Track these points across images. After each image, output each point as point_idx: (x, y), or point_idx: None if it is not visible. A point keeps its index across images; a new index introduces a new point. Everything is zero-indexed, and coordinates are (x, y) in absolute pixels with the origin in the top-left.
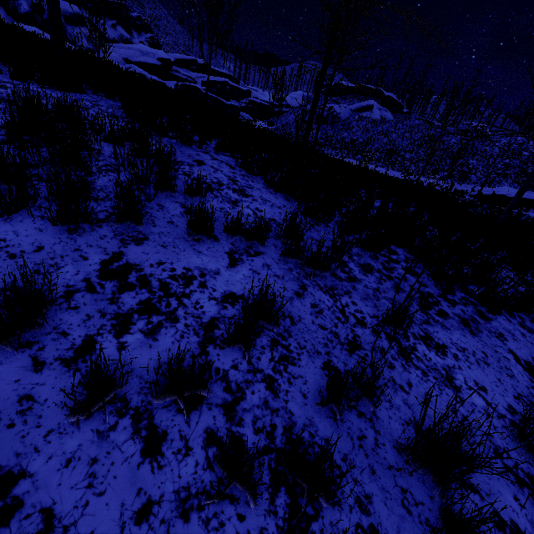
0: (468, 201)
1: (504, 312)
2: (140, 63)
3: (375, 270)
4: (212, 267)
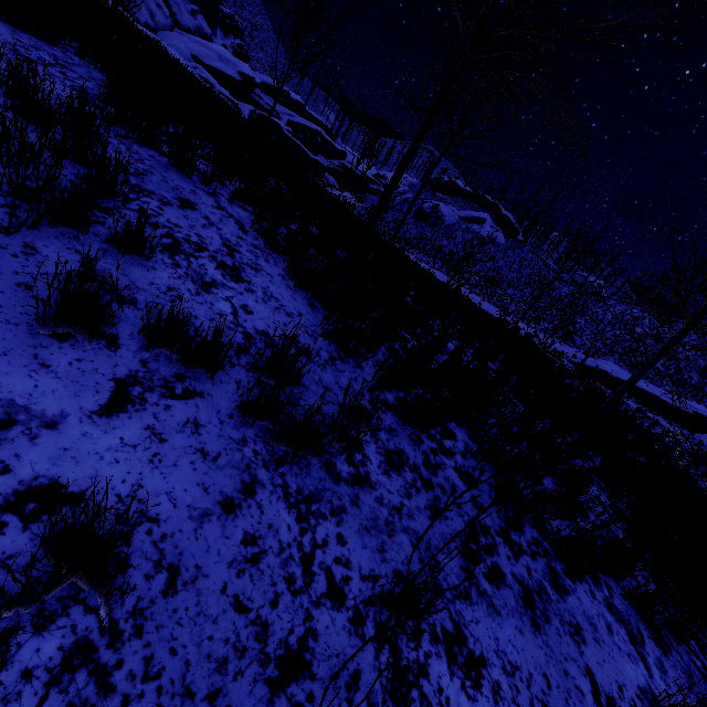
0: (566, 368)
1: (588, 575)
2: (213, 69)
3: (408, 466)
4: (49, 407)
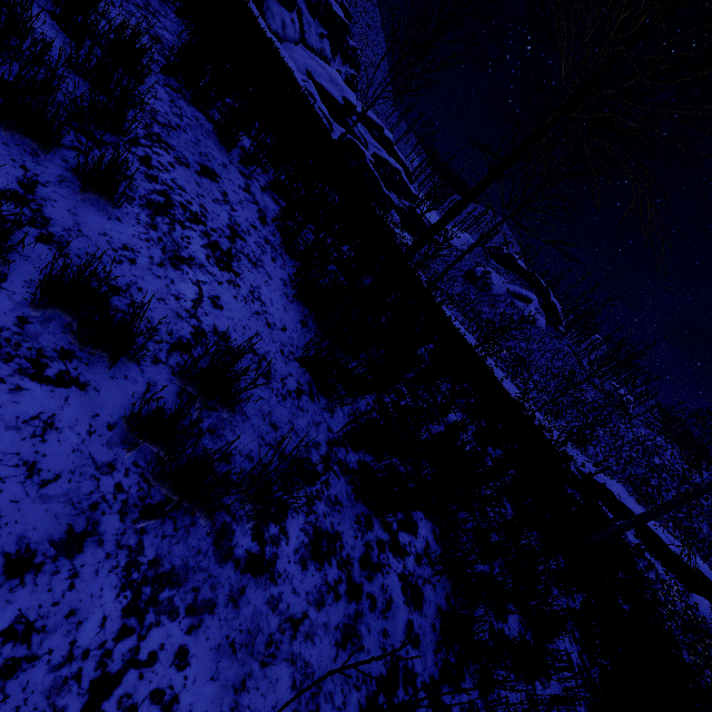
0: (572, 475)
1: None
2: (321, 87)
3: (337, 558)
4: None
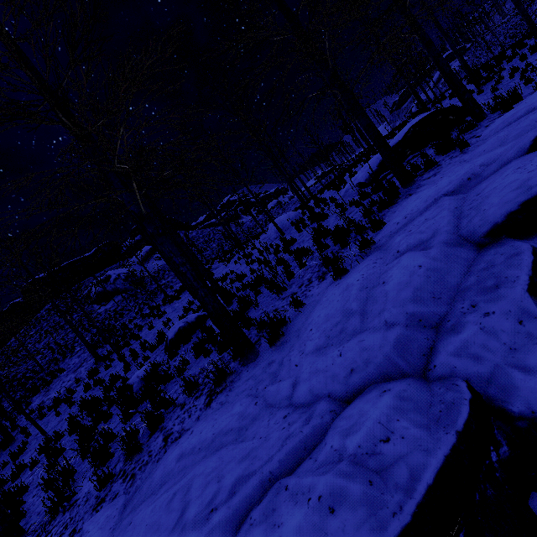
0: None
1: None
2: None
3: None
4: None
